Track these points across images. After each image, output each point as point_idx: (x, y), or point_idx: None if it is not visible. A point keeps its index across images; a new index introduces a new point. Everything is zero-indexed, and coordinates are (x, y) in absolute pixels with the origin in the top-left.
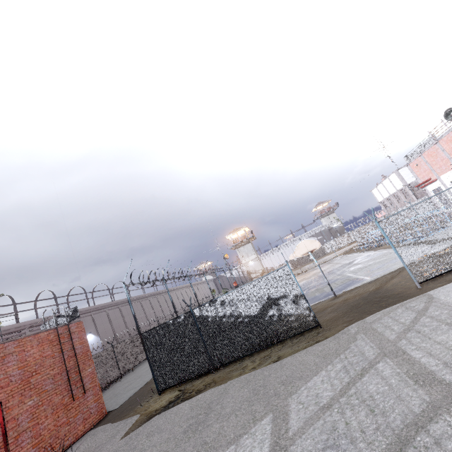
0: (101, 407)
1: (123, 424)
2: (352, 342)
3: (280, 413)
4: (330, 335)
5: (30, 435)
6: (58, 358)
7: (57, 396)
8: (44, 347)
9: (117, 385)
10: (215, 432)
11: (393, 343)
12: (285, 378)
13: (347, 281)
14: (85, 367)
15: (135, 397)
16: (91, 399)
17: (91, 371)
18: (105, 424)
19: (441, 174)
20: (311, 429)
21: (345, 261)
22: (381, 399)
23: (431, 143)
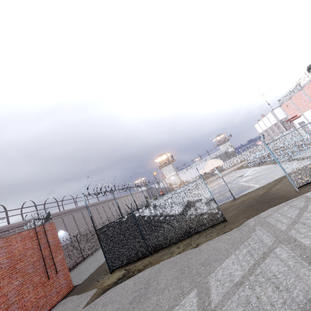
0: (69, 283)
1: (85, 295)
2: (252, 233)
3: (203, 288)
4: (235, 227)
5: (16, 306)
6: (37, 249)
7: (36, 277)
8: (25, 241)
9: (81, 265)
10: (154, 303)
11: (284, 233)
12: (204, 260)
13: (241, 188)
14: (57, 255)
15: (93, 275)
16: (62, 277)
17: (61, 257)
18: (72, 296)
19: (304, 112)
20: (229, 302)
21: (238, 174)
22: (283, 277)
23: (297, 89)
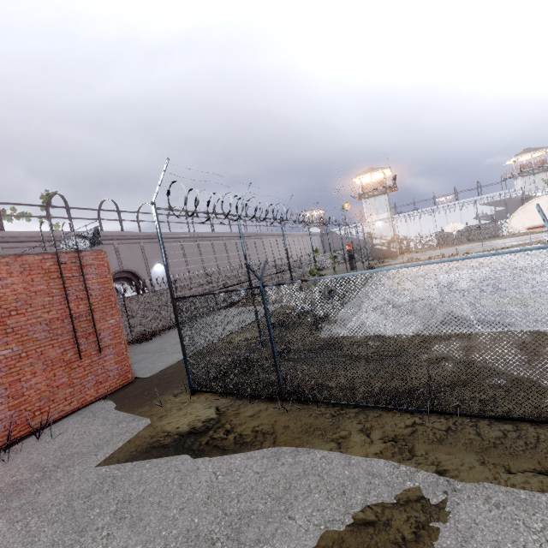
0: (126, 370)
1: (125, 425)
2: None
3: None
4: None
5: (4, 393)
6: (59, 297)
7: (54, 349)
8: (33, 277)
9: (173, 333)
10: None
11: None
12: None
13: None
14: (105, 317)
15: (171, 372)
16: (111, 359)
17: (114, 323)
18: (116, 403)
19: None
20: None
21: None
22: None
23: None
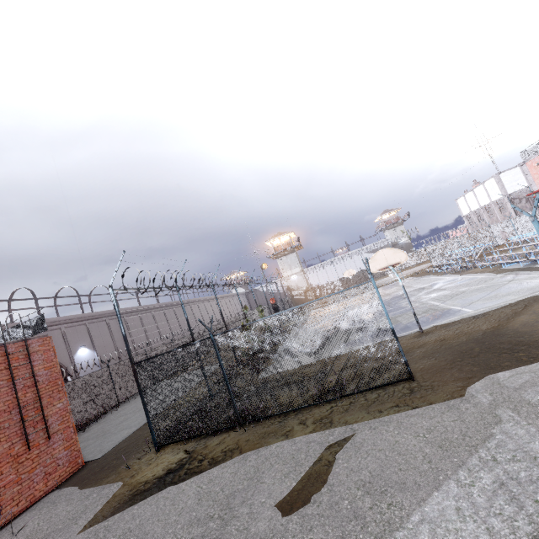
0: (75, 455)
1: (96, 495)
2: (493, 425)
3: None
4: (438, 399)
5: None
6: (6, 389)
7: (1, 444)
8: None
9: (111, 416)
10: None
11: None
12: (369, 477)
13: (432, 311)
14: (53, 402)
15: (125, 445)
16: (60, 446)
17: (62, 406)
18: (75, 486)
19: None
20: None
21: (418, 285)
22: None
23: None
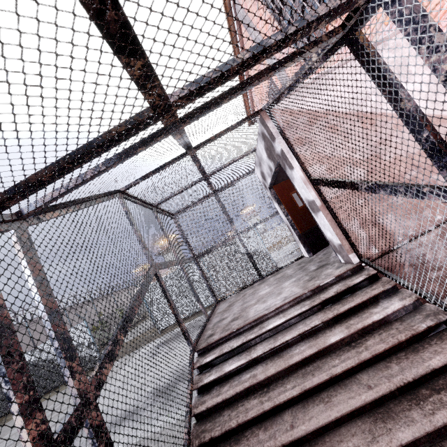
0: None
1: None
2: None
3: None
4: None
5: None
6: None
7: None
8: None
9: None
10: None
11: None
12: None
13: None
14: None
15: None
16: None
17: None
18: None
19: None
20: None
21: None
22: None
23: None
